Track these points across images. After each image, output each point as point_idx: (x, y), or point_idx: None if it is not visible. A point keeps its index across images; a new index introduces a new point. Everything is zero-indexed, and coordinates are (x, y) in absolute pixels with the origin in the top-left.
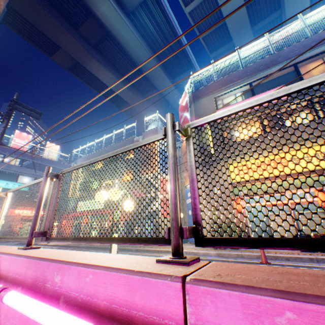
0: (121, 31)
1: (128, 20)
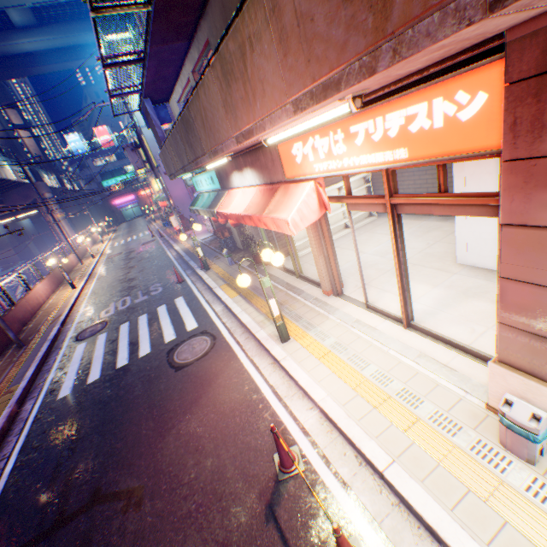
0: (53, 45)
1: (45, 31)
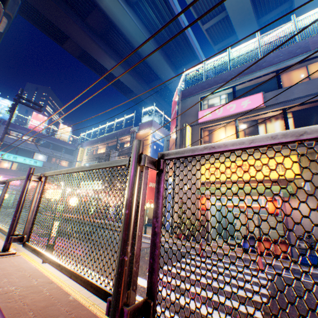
0: (124, 23)
1: (131, 11)
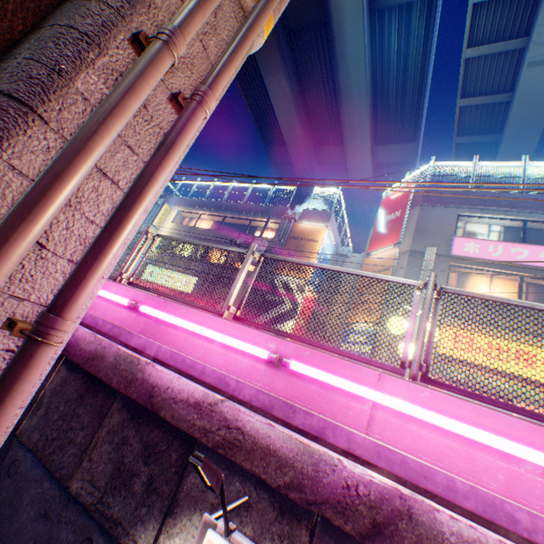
0: (348, 32)
1: (368, 20)
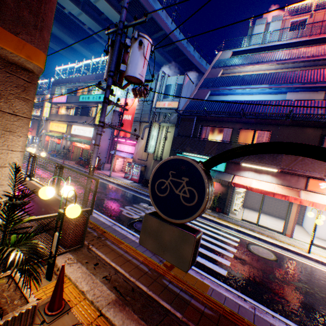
0: None
1: None
